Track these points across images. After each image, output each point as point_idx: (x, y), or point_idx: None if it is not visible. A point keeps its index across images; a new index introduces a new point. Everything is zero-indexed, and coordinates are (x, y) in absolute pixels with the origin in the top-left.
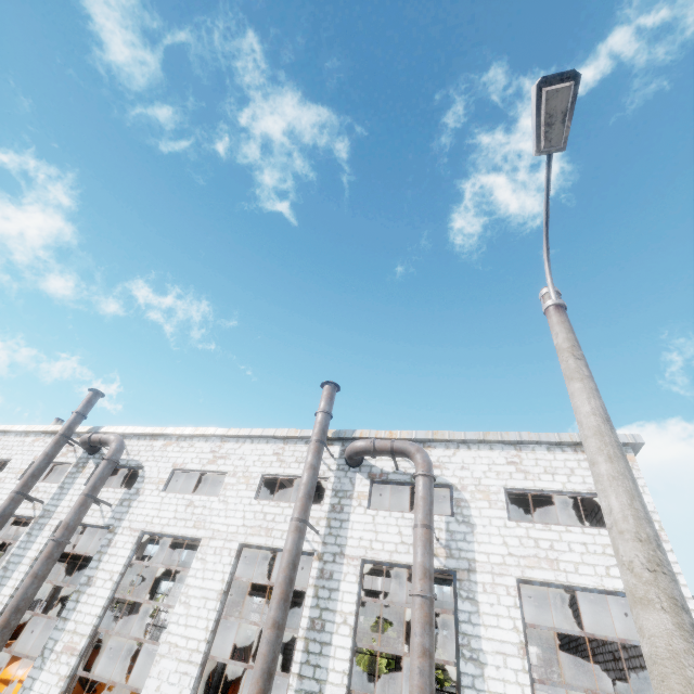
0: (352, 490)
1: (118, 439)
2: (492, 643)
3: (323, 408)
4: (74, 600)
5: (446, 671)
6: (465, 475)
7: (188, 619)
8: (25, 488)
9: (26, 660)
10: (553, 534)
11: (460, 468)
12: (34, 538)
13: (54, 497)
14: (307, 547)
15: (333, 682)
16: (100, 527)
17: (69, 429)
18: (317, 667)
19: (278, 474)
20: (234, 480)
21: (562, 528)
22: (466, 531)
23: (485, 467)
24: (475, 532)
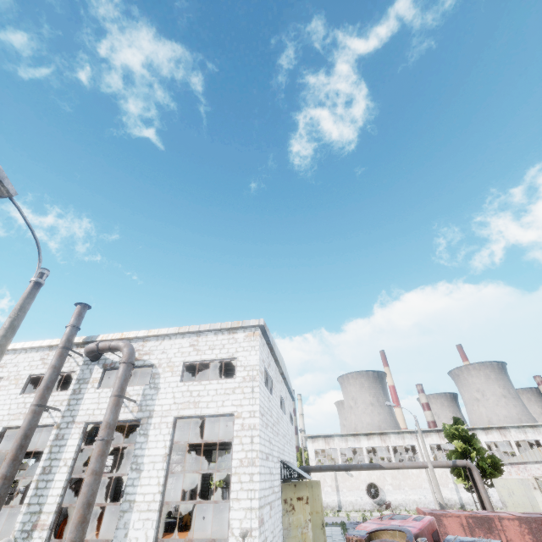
0: (90, 377)
1: None
2: (150, 457)
3: (71, 323)
4: None
5: None
6: (163, 357)
7: None
8: None
9: None
10: (202, 386)
11: (161, 353)
12: None
13: None
14: (51, 421)
15: (50, 503)
16: None
17: None
18: (41, 496)
19: (40, 373)
20: (7, 383)
21: (207, 382)
22: (154, 393)
23: (176, 350)
24: (159, 393)
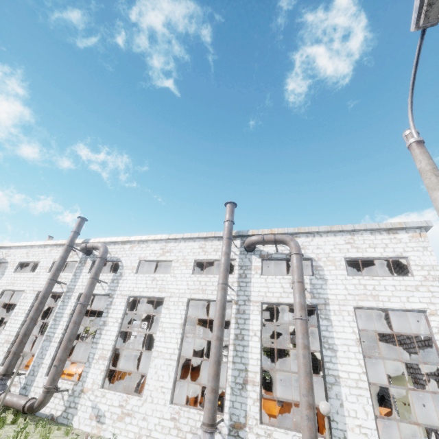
0: (251, 265)
1: (103, 246)
2: (341, 340)
3: (228, 218)
4: (98, 333)
5: (292, 356)
6: (320, 252)
7: (165, 339)
8: (55, 277)
9: (76, 364)
10: (375, 281)
11: (316, 248)
12: (66, 303)
13: (72, 280)
14: (228, 298)
15: (252, 364)
16: (103, 295)
17: (72, 242)
18: (242, 357)
19: (204, 259)
20: (178, 264)
21: (380, 278)
22: (322, 283)
23: (331, 247)
24: (327, 284)
